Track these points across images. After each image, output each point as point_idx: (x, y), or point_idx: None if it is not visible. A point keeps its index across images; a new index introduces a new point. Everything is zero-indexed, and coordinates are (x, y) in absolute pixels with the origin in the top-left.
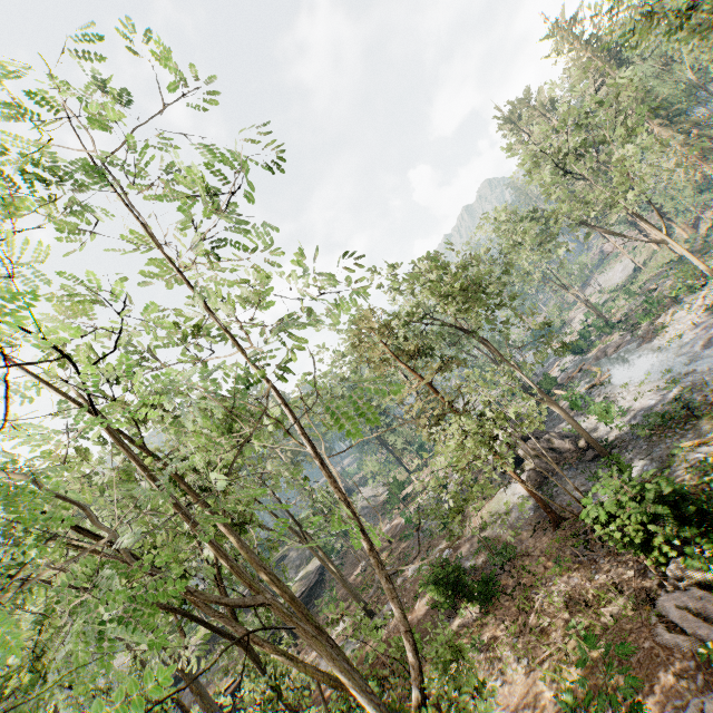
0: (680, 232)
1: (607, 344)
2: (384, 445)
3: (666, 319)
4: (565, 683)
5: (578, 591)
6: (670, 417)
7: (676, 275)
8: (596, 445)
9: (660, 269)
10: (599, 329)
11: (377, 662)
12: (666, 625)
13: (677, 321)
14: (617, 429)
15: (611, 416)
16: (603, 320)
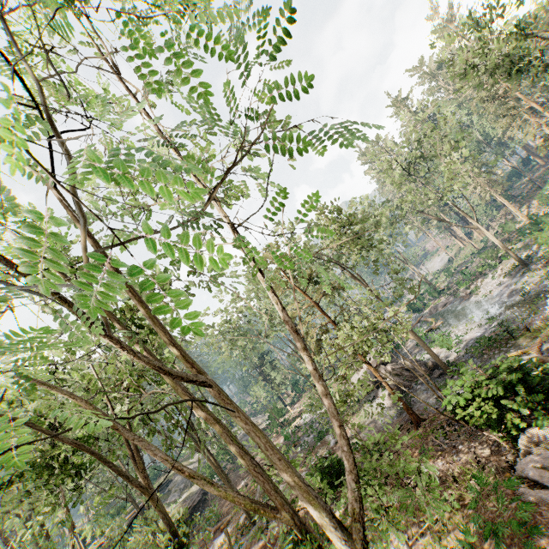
0: (477, 235)
1: (437, 303)
2: (266, 380)
3: (478, 284)
4: (446, 548)
5: (444, 472)
6: (494, 340)
7: (481, 256)
8: (442, 363)
9: (466, 258)
10: (430, 293)
11: None
12: (527, 484)
13: (486, 285)
14: (455, 354)
15: (450, 343)
16: (433, 287)
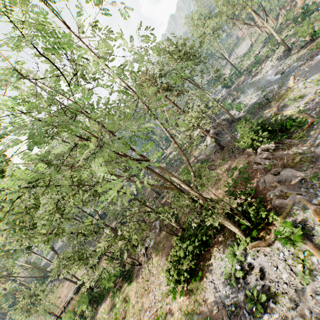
0: (271, 22)
1: (239, 81)
2: (151, 140)
3: (262, 66)
4: (227, 188)
5: (230, 165)
6: (261, 104)
7: (268, 44)
8: (235, 120)
9: (261, 43)
10: (236, 75)
11: (165, 205)
12: (256, 164)
13: (266, 66)
14: (243, 113)
15: (241, 108)
16: (238, 70)
